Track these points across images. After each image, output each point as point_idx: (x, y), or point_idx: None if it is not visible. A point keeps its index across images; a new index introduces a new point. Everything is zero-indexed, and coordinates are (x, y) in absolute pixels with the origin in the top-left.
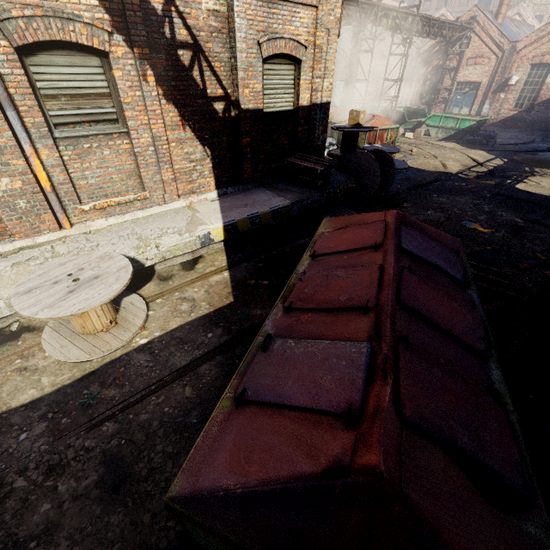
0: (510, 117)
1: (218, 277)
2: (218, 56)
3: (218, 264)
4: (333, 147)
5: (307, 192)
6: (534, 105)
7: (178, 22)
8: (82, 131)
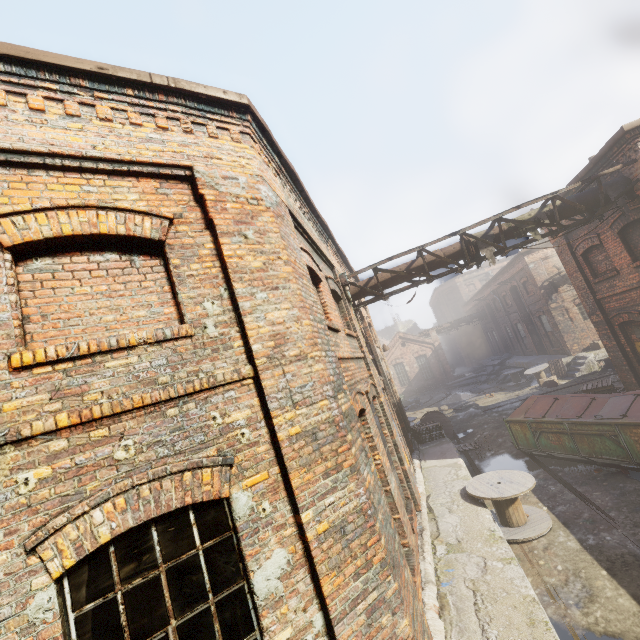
0: (404, 392)
1: None
2: None
3: None
4: None
5: (442, 439)
6: (410, 381)
7: None
8: None
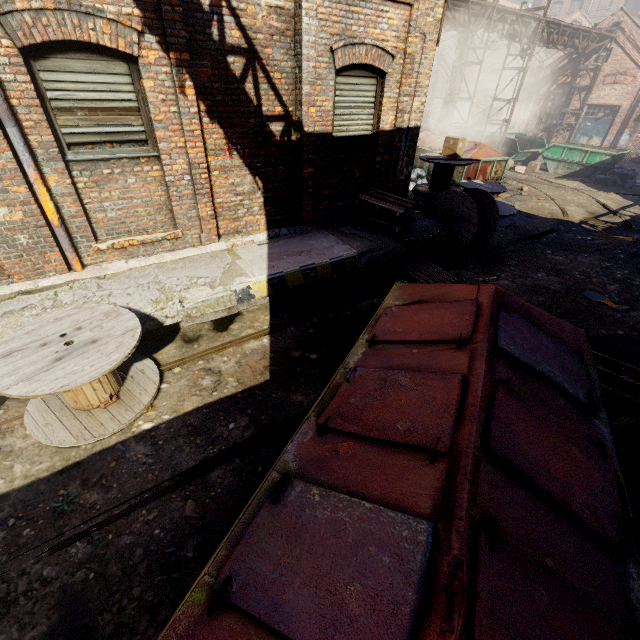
0: None
1: (256, 343)
2: (279, 65)
3: (258, 325)
4: (421, 180)
5: (380, 239)
6: None
7: (229, 21)
8: (101, 154)
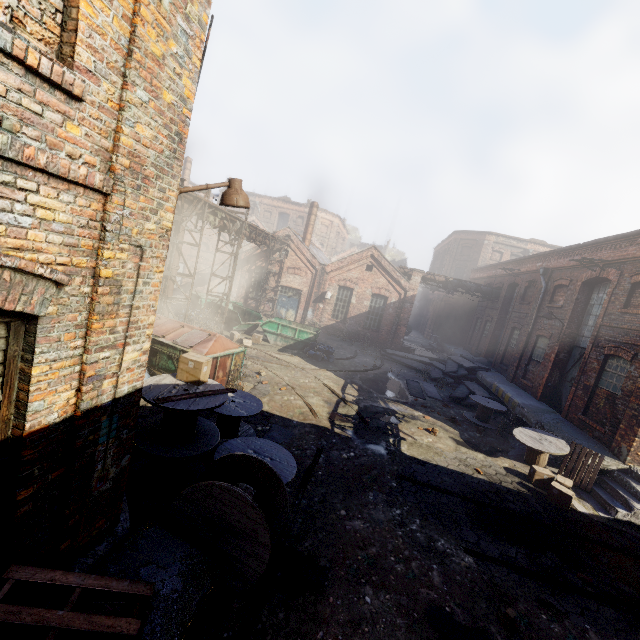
0: (330, 325)
1: None
2: None
3: None
4: None
5: None
6: (346, 318)
7: None
8: None
